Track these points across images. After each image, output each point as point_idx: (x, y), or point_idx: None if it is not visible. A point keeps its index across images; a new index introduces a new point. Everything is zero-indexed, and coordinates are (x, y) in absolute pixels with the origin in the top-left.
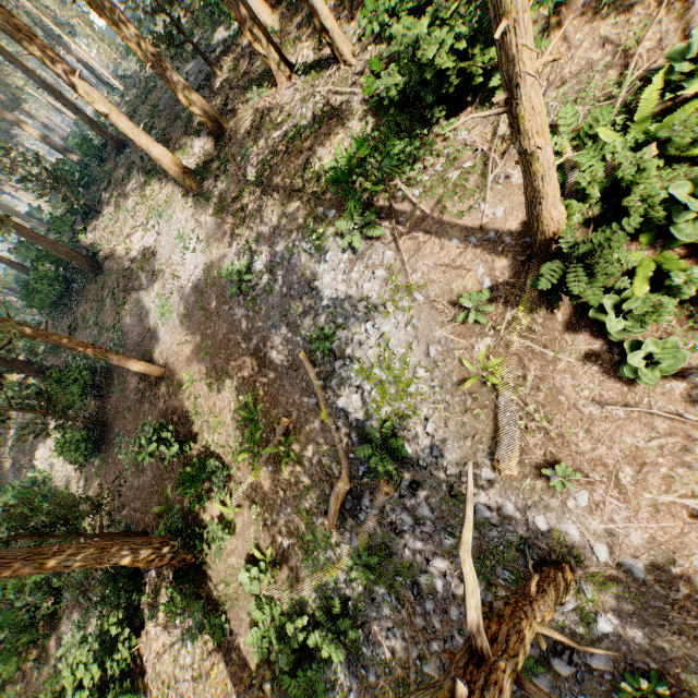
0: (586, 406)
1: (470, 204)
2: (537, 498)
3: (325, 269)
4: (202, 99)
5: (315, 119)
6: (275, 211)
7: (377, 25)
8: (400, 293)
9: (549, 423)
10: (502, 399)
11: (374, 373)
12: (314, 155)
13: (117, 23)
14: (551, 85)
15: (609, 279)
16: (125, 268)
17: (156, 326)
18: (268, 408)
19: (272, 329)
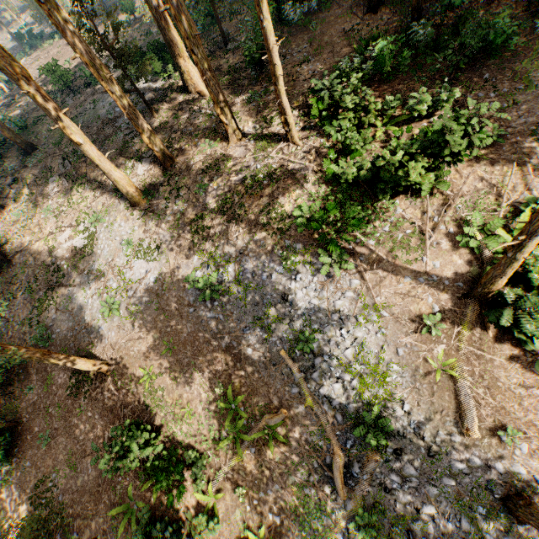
0: (515, 388)
1: (415, 256)
2: (494, 451)
3: (297, 287)
4: (159, 140)
5: (272, 175)
6: (239, 236)
7: (340, 135)
8: (368, 310)
9: (493, 400)
10: (460, 385)
11: (354, 368)
12: (276, 201)
13: (106, 79)
14: (457, 196)
15: (516, 313)
16: (48, 264)
17: (96, 322)
18: (247, 397)
19: (245, 330)
